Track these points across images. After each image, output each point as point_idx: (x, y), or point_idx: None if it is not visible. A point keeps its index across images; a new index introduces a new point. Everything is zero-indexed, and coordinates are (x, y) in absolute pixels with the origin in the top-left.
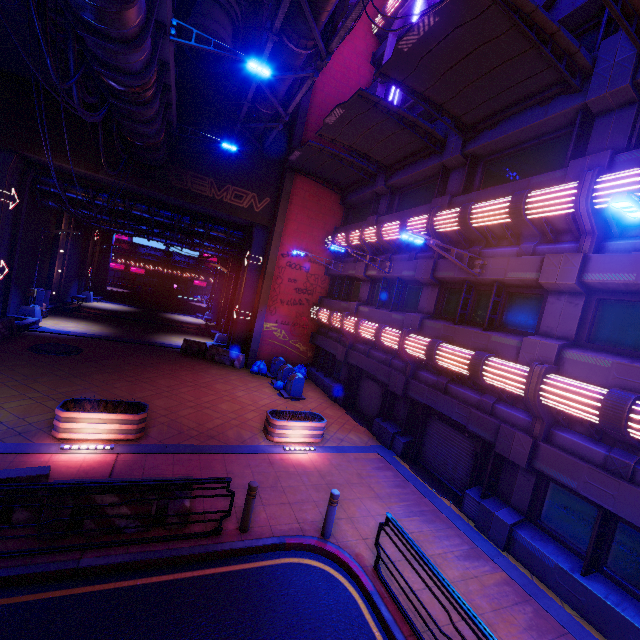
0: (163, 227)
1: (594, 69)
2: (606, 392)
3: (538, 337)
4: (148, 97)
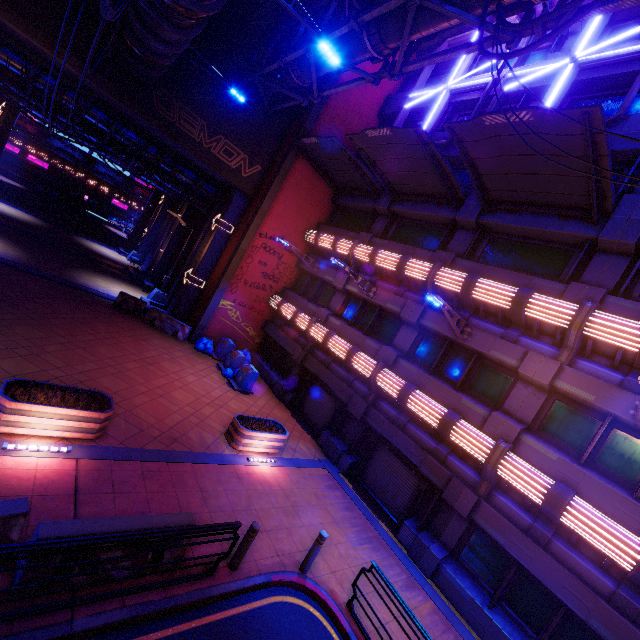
0: (119, 147)
1: (612, 214)
2: (552, 483)
3: (503, 414)
4: (192, 22)
